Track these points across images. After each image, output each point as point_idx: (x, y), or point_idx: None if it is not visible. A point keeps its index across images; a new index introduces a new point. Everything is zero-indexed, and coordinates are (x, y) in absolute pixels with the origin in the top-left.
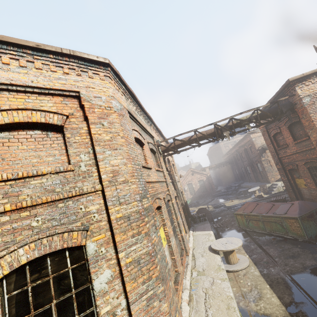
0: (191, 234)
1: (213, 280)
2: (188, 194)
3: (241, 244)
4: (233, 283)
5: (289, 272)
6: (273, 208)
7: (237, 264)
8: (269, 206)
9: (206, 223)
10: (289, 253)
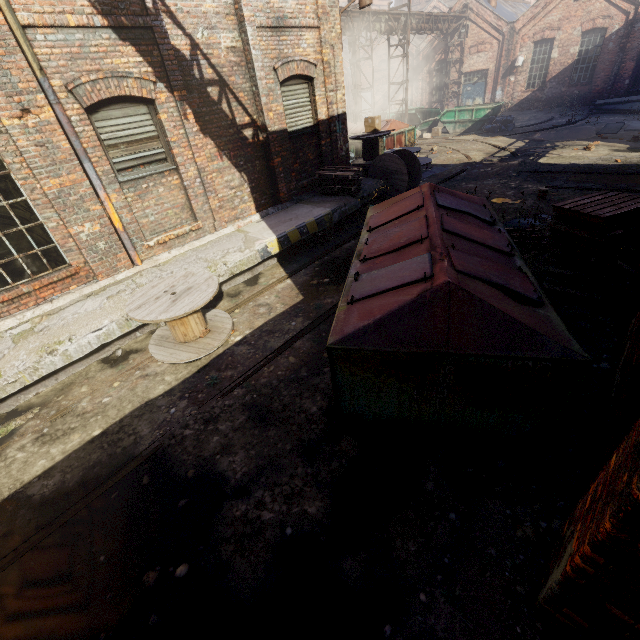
0: (236, 225)
1: None
2: (520, 84)
3: (169, 319)
4: (109, 376)
5: (172, 441)
6: (403, 251)
7: (180, 346)
8: (405, 239)
9: (326, 206)
10: (283, 400)
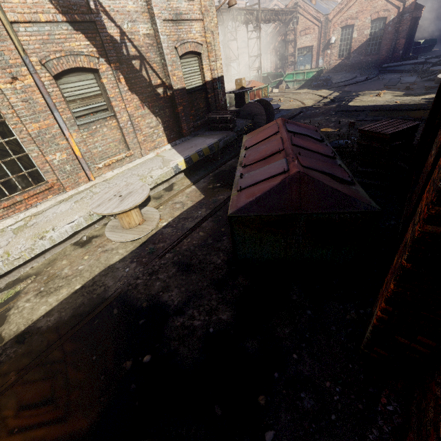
0: (155, 152)
1: (0, 248)
2: (334, 55)
3: (120, 212)
4: (80, 253)
5: (129, 287)
6: (269, 159)
7: (126, 231)
8: (269, 152)
9: (214, 137)
10: (199, 257)
